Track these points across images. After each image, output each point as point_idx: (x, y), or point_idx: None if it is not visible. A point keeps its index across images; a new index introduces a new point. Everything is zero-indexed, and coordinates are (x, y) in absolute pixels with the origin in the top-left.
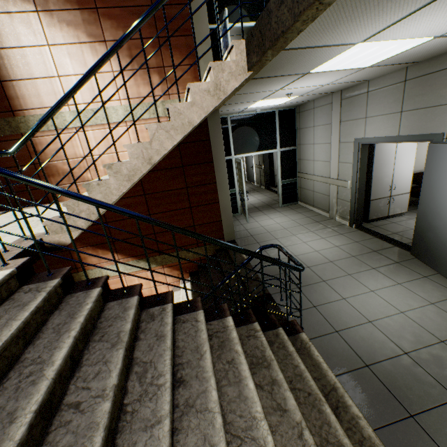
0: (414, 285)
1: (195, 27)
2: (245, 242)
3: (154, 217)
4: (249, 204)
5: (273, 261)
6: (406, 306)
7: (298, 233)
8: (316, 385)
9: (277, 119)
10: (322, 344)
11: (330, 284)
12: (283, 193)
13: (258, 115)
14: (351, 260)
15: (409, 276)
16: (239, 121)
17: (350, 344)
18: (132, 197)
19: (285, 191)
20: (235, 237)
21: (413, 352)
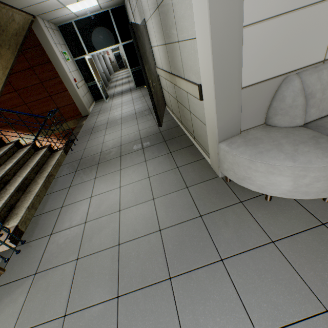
0: (143, 123)
1: None
2: (92, 115)
3: (30, 105)
4: (121, 90)
5: (23, 114)
6: (127, 133)
7: (125, 105)
8: (35, 163)
9: (112, 17)
10: (73, 155)
11: (107, 130)
12: (135, 78)
13: (95, 16)
14: (131, 116)
15: (147, 120)
16: (83, 24)
17: (84, 153)
18: (9, 93)
19: (136, 77)
20: (88, 113)
21: (104, 151)
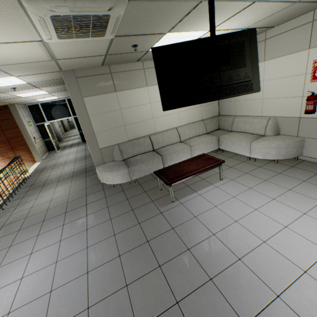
0: None
1: (27, 142)
2: None
3: None
4: None
5: None
6: None
7: None
8: None
9: None
10: None
11: None
12: None
13: None
14: None
15: None
16: None
17: None
18: None
19: None
20: None
21: None
